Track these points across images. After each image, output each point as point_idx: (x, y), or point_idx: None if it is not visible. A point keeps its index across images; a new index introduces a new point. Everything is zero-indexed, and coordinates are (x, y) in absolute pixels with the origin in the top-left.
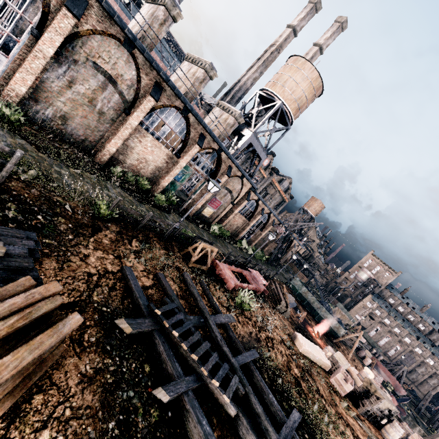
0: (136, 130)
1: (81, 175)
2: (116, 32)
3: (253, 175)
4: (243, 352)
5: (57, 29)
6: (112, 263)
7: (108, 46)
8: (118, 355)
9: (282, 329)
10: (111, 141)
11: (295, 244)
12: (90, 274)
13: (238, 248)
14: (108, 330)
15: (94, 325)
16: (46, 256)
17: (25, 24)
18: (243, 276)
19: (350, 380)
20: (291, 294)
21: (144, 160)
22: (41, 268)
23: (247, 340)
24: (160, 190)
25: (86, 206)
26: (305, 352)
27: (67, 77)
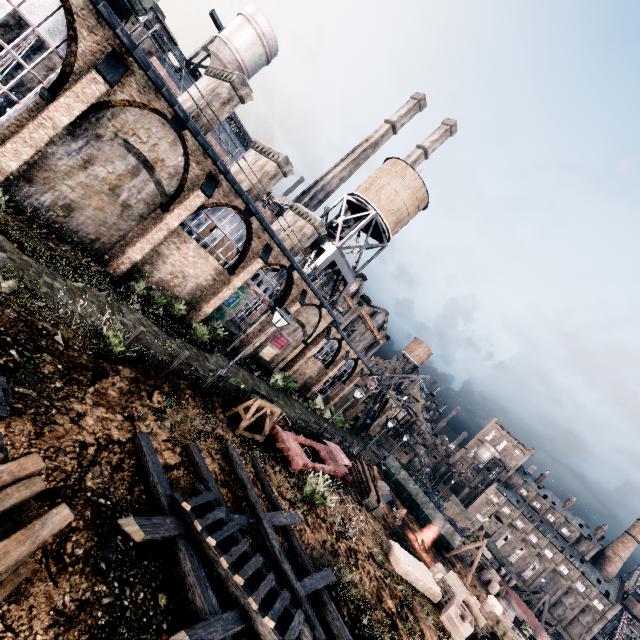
0: (175, 233)
1: (83, 290)
2: (162, 107)
3: (336, 304)
4: (312, 573)
5: (79, 95)
6: (119, 428)
7: (148, 122)
8: (118, 578)
9: (372, 536)
10: (135, 245)
11: (392, 405)
12: (84, 444)
13: (310, 409)
14: (105, 537)
15: (83, 527)
16: (17, 413)
17: (26, 76)
18: (315, 451)
19: (468, 617)
20: (385, 481)
21: (181, 274)
22: (8, 433)
23: (318, 554)
24: (201, 318)
25: (86, 337)
26: (404, 572)
27: (83, 155)
